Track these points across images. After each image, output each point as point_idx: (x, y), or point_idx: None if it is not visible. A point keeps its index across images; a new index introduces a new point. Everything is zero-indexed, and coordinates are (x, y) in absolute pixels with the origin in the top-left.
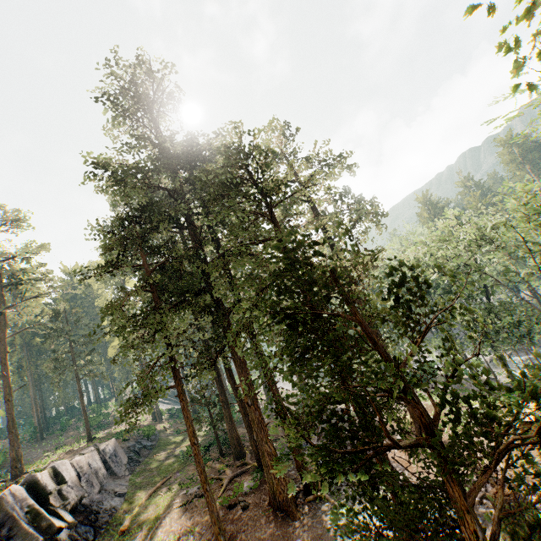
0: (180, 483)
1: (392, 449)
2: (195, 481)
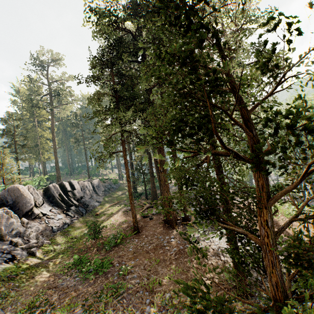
0: (125, 204)
1: (220, 155)
2: None
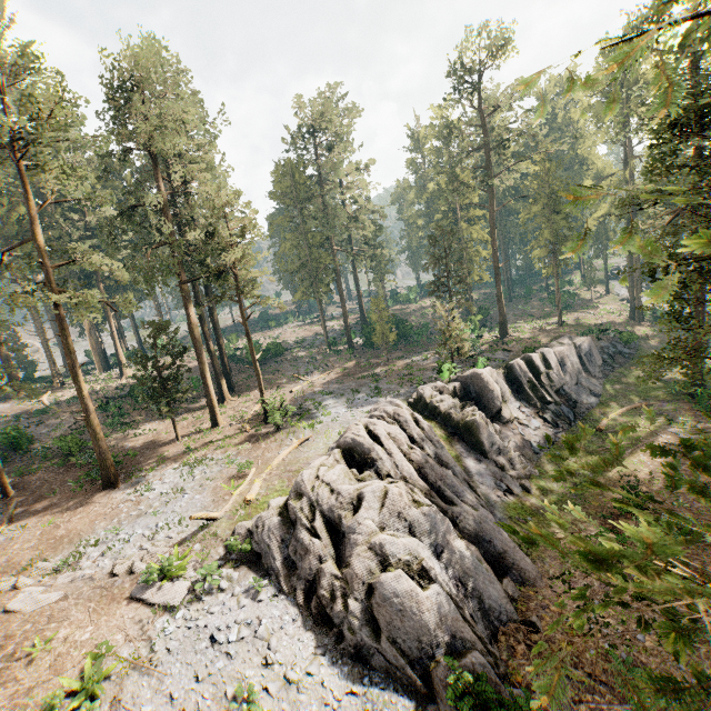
0: (666, 417)
1: None
2: (690, 427)
